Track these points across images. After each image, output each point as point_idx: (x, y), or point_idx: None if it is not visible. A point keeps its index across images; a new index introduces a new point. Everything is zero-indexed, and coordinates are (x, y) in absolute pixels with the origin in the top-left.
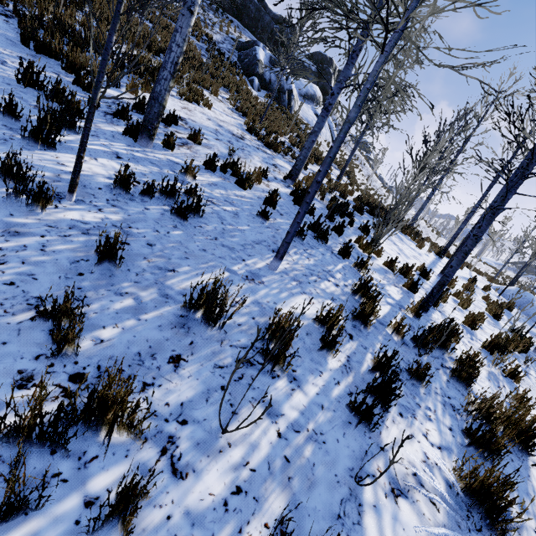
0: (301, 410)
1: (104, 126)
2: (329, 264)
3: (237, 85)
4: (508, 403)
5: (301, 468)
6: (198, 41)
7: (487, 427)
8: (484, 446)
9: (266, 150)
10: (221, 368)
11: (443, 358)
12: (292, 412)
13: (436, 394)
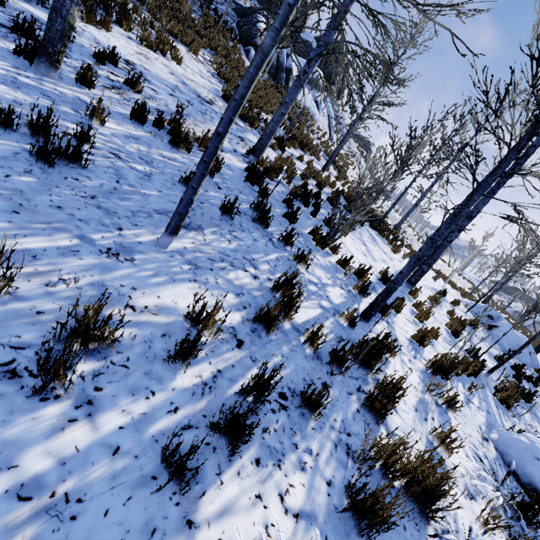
0: (63, 458)
1: None
2: (258, 251)
3: (227, 51)
4: (430, 441)
5: None
6: None
7: (384, 479)
8: (362, 516)
9: (239, 121)
10: None
11: (364, 380)
12: (41, 461)
13: (332, 428)
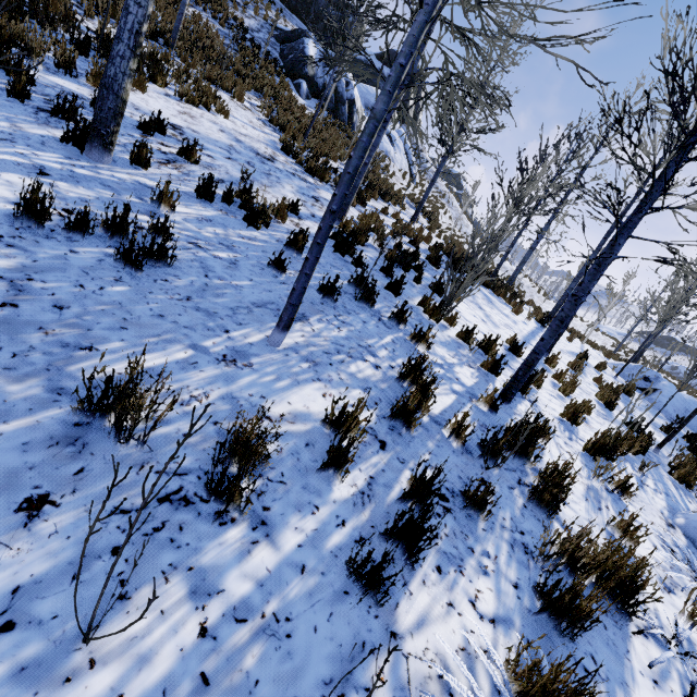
0: (259, 580)
1: (30, 128)
2: (371, 336)
3: (275, 89)
4: (610, 533)
5: (230, 694)
6: (222, 26)
7: (572, 577)
8: (561, 614)
9: (307, 177)
10: (124, 514)
11: (523, 471)
12: (242, 584)
13: (503, 528)
